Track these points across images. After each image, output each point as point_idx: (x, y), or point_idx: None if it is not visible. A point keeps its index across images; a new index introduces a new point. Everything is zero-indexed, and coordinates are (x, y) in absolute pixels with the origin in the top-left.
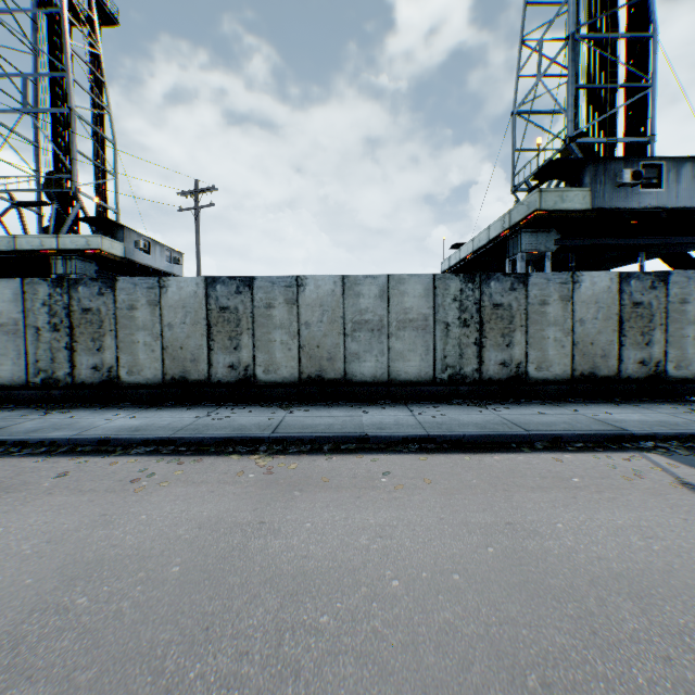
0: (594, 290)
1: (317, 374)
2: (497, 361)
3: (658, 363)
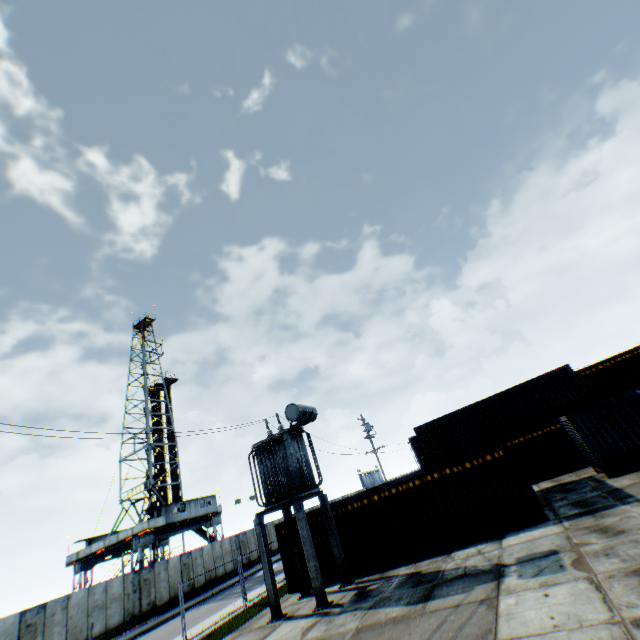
0: (174, 562)
1: None
2: (147, 602)
3: (193, 582)
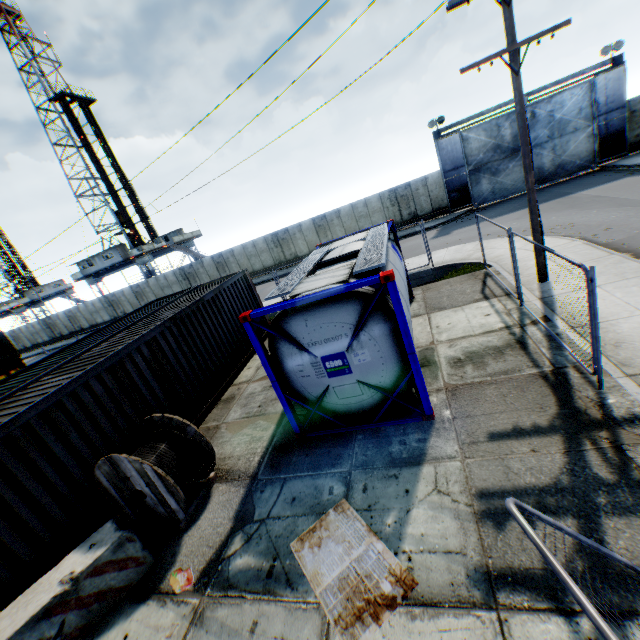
0: (63, 316)
1: (35, 344)
2: (58, 333)
3: (82, 326)
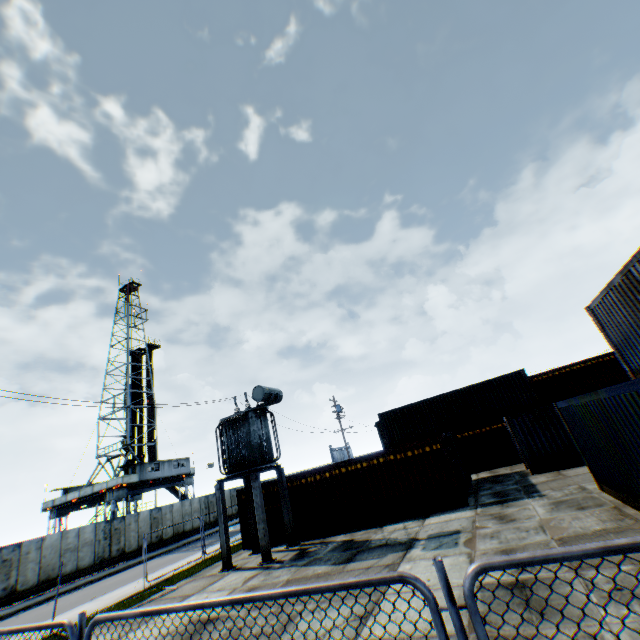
0: (144, 515)
1: (48, 577)
2: (117, 548)
3: (161, 535)
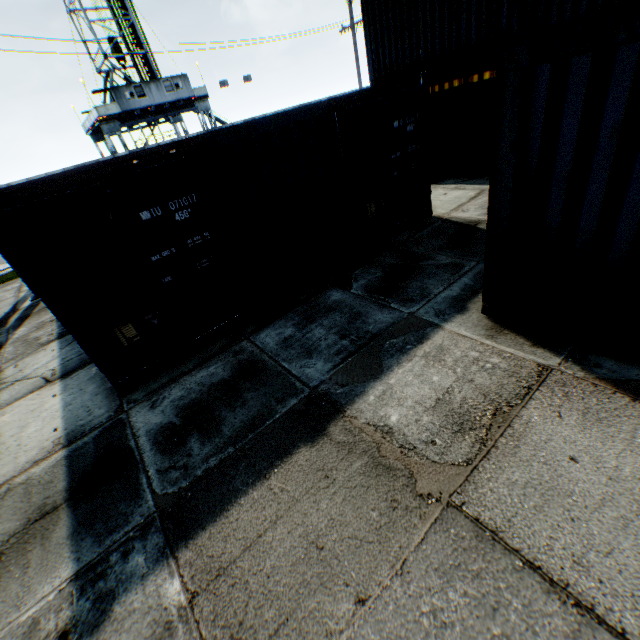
0: None
1: None
2: None
3: None
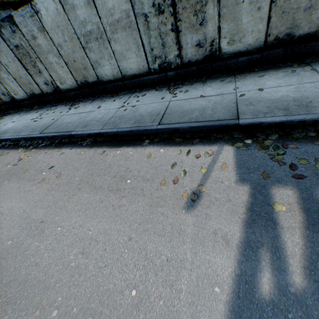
0: None
1: (84, 80)
2: (193, 43)
3: None
